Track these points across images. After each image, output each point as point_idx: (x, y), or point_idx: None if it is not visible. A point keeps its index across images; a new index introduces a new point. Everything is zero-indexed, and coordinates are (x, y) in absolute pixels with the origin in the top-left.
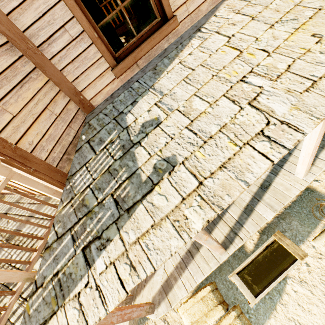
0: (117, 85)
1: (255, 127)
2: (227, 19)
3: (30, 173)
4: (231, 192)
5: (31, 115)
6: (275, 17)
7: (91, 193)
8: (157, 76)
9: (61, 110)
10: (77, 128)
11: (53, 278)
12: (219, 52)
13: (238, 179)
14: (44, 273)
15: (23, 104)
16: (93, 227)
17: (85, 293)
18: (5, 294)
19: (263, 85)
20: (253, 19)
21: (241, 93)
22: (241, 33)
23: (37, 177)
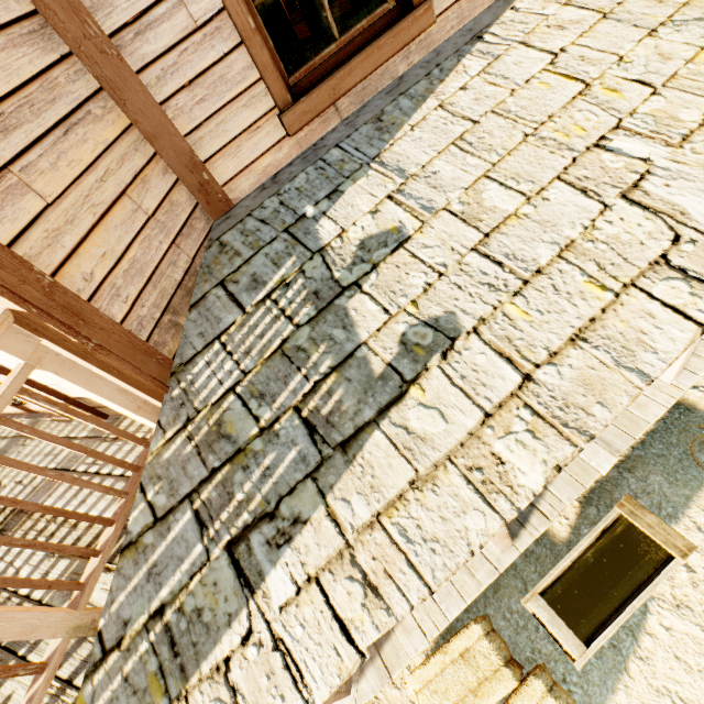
0: (287, 153)
1: (645, 248)
2: (543, 15)
3: (84, 354)
4: (609, 398)
5: (89, 207)
6: (657, 13)
7: (239, 406)
8: (386, 136)
9: (157, 204)
10: (194, 252)
11: (150, 624)
12: (534, 84)
13: (622, 365)
14: (125, 612)
15: (71, 178)
16: (252, 491)
17: (243, 661)
18: (20, 674)
19: (651, 156)
20: (605, 16)
21: (602, 174)
22: (583, 46)
23: (99, 367)
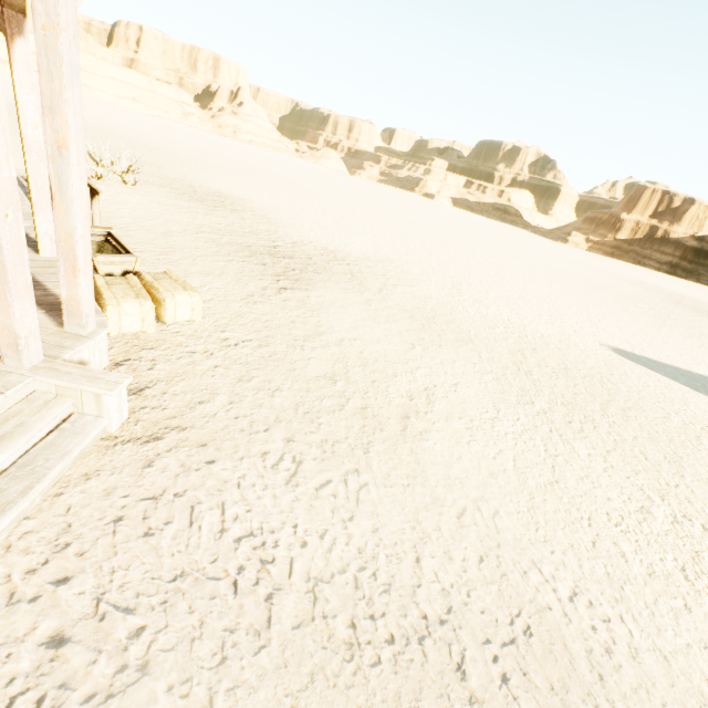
0: None
1: None
2: None
3: None
4: None
5: None
6: None
7: None
8: None
9: None
10: None
11: None
12: None
13: None
14: None
15: None
16: None
17: None
18: None
19: None
20: None
21: None
22: None
23: None
